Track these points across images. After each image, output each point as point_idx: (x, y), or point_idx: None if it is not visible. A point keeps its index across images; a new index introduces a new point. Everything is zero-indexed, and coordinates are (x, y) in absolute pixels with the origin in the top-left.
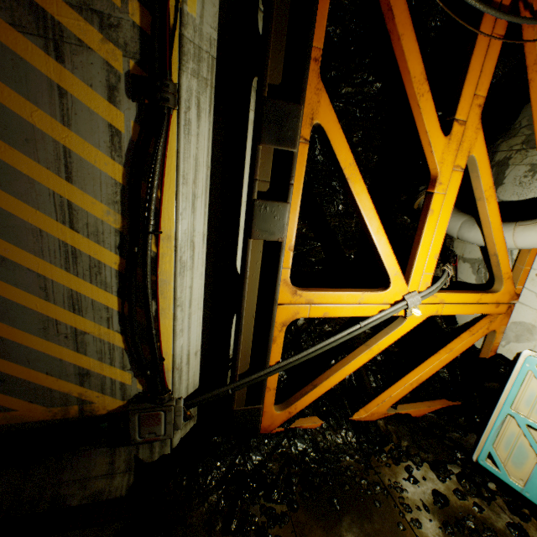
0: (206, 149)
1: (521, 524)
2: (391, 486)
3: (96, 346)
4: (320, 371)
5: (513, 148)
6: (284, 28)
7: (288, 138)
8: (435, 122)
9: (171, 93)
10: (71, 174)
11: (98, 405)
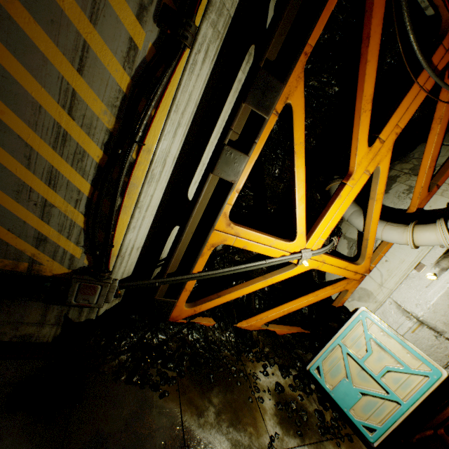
0: (200, 90)
1: (323, 411)
2: (251, 374)
3: (59, 220)
4: (223, 287)
5: (403, 170)
6: (291, 17)
7: (265, 106)
8: (366, 134)
9: (191, 33)
10: (84, 67)
11: (46, 268)
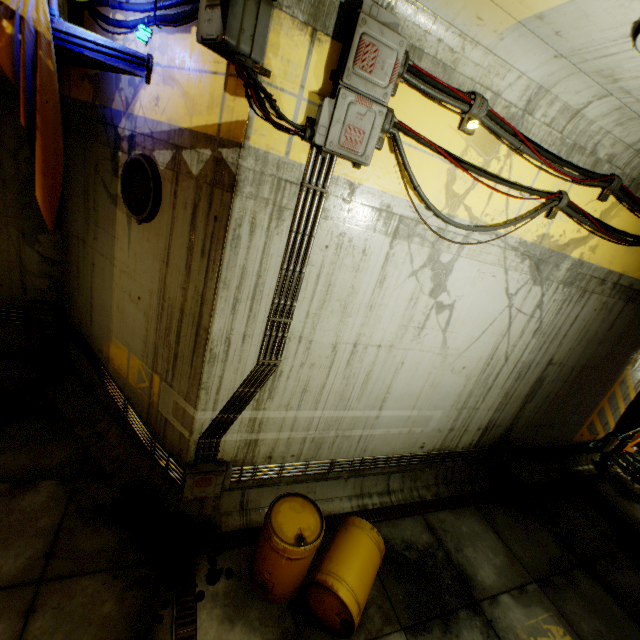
0: None
1: None
2: None
3: (616, 413)
4: None
5: None
6: None
7: None
8: None
9: None
10: None
11: (598, 436)
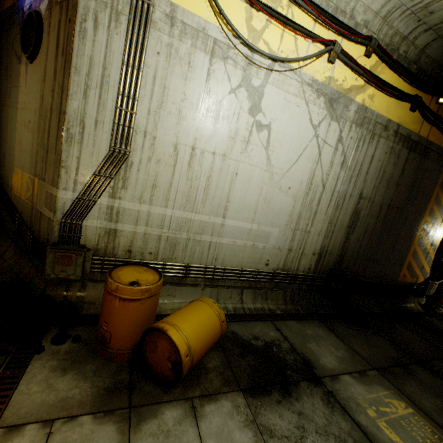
0: None
1: None
2: None
3: (428, 258)
4: None
5: None
6: None
7: None
8: None
9: None
10: None
11: (418, 279)
